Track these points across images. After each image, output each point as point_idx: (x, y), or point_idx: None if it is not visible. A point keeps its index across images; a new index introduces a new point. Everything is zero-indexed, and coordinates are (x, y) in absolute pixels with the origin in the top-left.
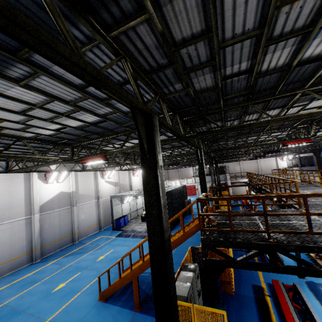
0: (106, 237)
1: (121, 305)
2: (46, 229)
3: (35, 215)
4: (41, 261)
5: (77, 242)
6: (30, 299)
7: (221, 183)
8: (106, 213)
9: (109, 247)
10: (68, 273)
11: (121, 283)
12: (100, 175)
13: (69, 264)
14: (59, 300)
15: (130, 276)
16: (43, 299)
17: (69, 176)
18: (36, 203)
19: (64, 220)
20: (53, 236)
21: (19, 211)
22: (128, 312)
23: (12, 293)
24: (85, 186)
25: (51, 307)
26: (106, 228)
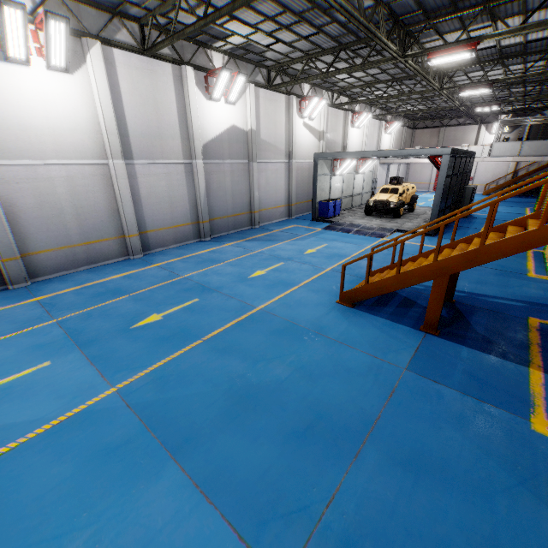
0: (306, 228)
1: (389, 319)
2: (214, 192)
3: (197, 161)
4: (211, 240)
5: (258, 227)
6: (219, 279)
7: (543, 170)
8: (300, 190)
9: (318, 240)
10: (263, 260)
11: (398, 282)
12: (296, 107)
13: (258, 250)
14: (266, 289)
15: (428, 272)
16: (239, 283)
17: (245, 95)
18: (197, 137)
19: (238, 184)
20: (224, 207)
21: (173, 147)
22: (410, 331)
23: (189, 268)
24: (271, 126)
25: (256, 295)
26: (299, 216)
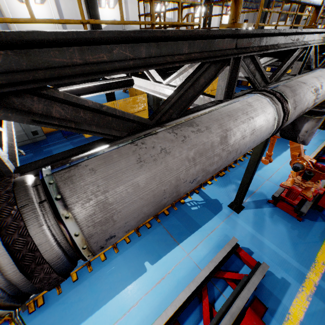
0: None
1: None
2: None
3: None
4: None
5: None
6: None
7: None
8: None
9: None
10: None
11: None
12: None
13: None
14: None
15: None
16: None
17: None
18: None
19: None
20: None
21: None
22: None
23: None
24: (136, 18)
25: None
26: None
